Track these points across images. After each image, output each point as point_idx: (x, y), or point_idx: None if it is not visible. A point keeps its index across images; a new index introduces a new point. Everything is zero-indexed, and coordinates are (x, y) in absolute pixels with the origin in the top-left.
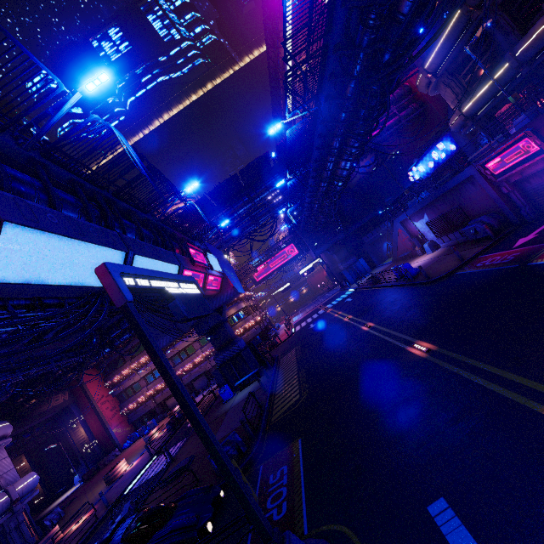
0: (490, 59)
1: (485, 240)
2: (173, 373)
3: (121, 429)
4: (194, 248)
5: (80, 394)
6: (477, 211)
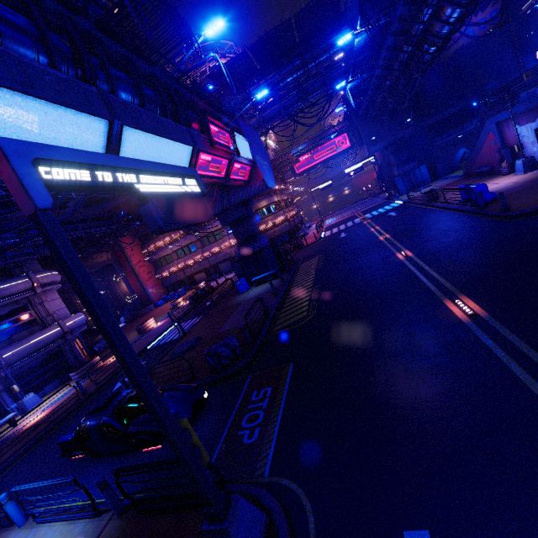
0: None
1: None
2: (109, 318)
3: (155, 290)
4: (217, 125)
5: (120, 256)
6: None
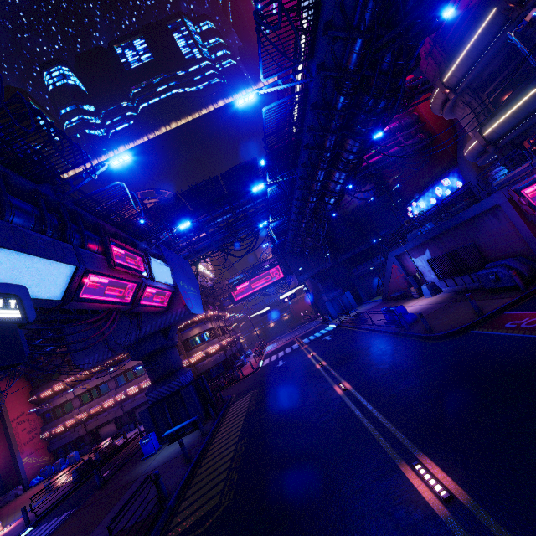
0: (524, 74)
1: (509, 290)
2: None
3: (34, 459)
4: (125, 248)
5: None
6: (497, 252)
